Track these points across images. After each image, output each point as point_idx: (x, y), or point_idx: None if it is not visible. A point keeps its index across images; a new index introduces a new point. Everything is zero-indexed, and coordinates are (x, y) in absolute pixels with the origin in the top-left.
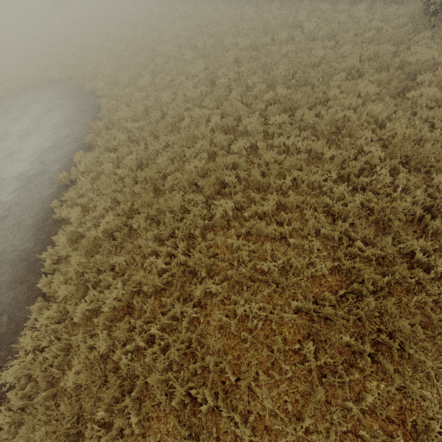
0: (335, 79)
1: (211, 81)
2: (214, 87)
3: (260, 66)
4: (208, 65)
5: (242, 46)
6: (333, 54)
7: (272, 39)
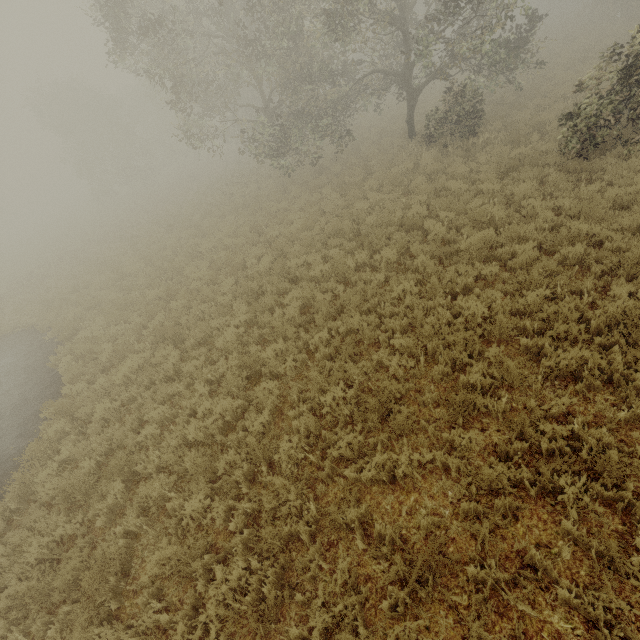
0: (546, 406)
1: (252, 367)
2: (260, 376)
3: (351, 327)
4: (256, 314)
5: (315, 274)
6: (506, 301)
7: (371, 252)
